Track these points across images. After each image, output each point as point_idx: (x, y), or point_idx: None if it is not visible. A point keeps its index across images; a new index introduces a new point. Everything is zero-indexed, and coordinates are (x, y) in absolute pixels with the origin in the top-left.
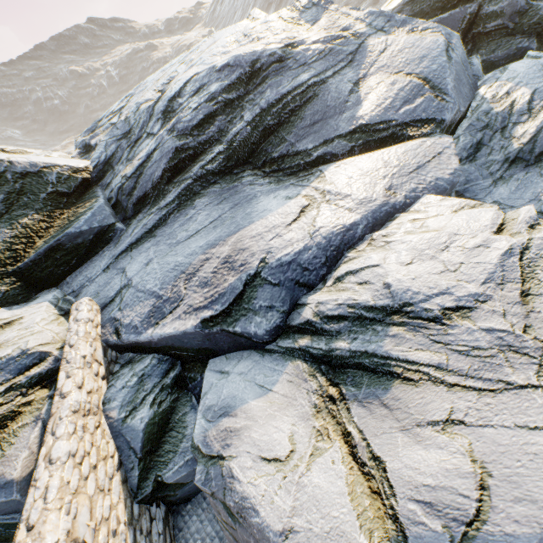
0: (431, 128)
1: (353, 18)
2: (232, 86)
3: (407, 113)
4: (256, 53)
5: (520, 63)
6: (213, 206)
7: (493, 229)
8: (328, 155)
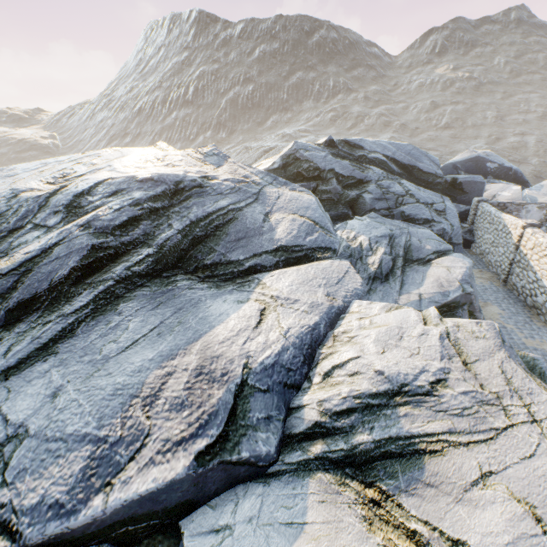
0: (330, 253)
1: (249, 171)
2: (157, 196)
3: (312, 241)
4: (179, 176)
5: (354, 221)
6: (148, 311)
7: (422, 322)
8: (259, 266)
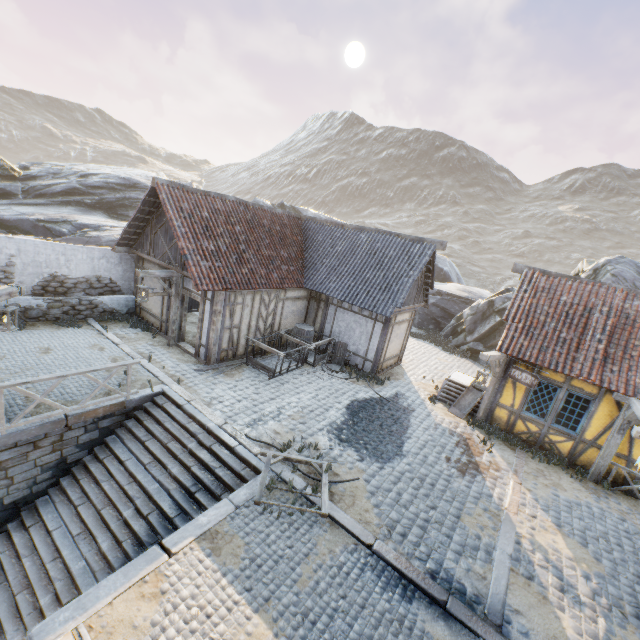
0: None
1: None
2: (120, 184)
3: None
4: (140, 182)
5: None
6: (75, 211)
7: None
8: None
